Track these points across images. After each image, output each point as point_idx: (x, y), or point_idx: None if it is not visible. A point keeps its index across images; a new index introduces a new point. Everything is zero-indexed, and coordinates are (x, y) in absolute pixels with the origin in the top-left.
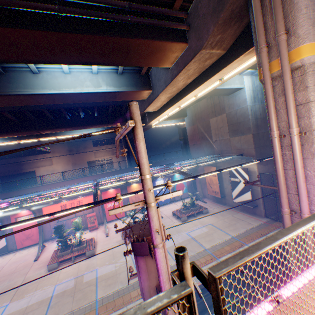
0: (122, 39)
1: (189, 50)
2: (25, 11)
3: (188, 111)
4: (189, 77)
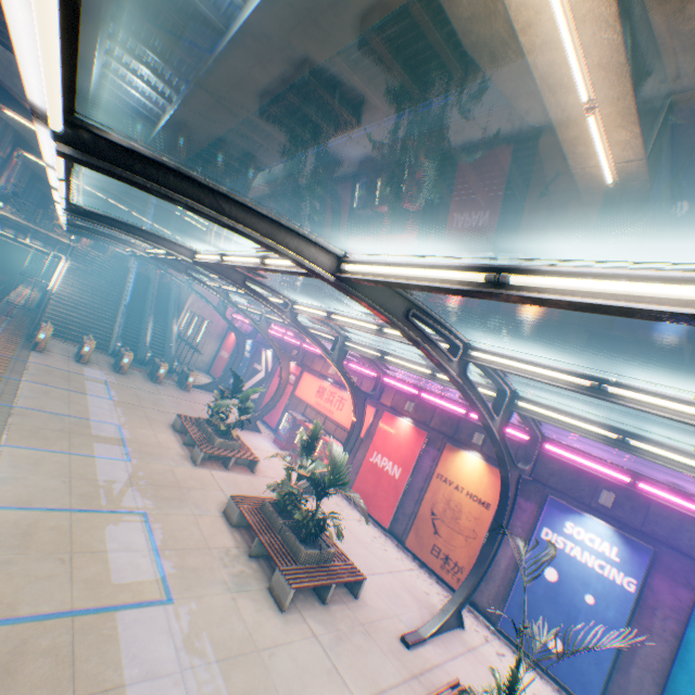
0: None
1: None
2: None
3: None
4: None
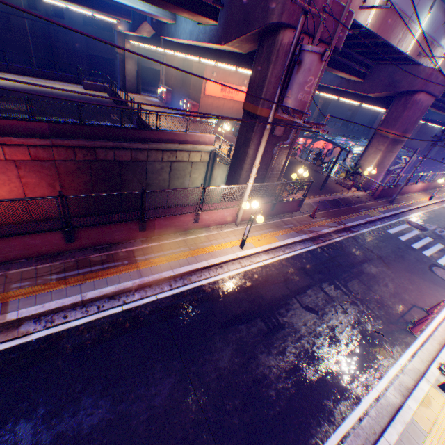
0: None
1: None
2: None
3: None
4: None
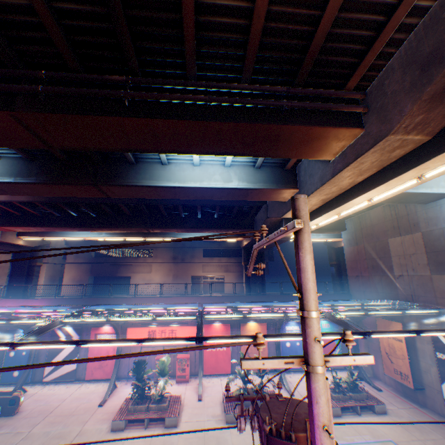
0: (272, 126)
1: (366, 136)
2: (175, 103)
3: (348, 223)
4: (361, 173)
